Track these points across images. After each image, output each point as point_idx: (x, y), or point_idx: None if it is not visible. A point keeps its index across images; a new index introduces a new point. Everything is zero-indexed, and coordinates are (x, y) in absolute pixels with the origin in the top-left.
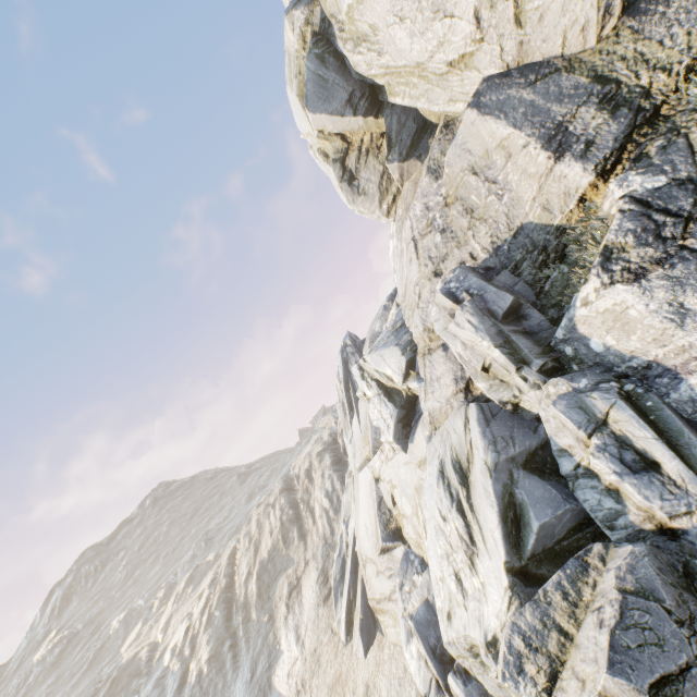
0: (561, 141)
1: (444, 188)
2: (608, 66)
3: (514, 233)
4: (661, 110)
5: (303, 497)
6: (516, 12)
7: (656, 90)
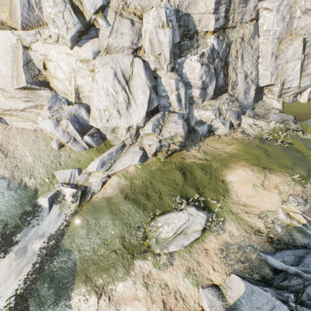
0: (217, 8)
1: None
2: (232, 1)
3: (186, 13)
4: (226, 30)
5: None
6: None
7: (229, 23)
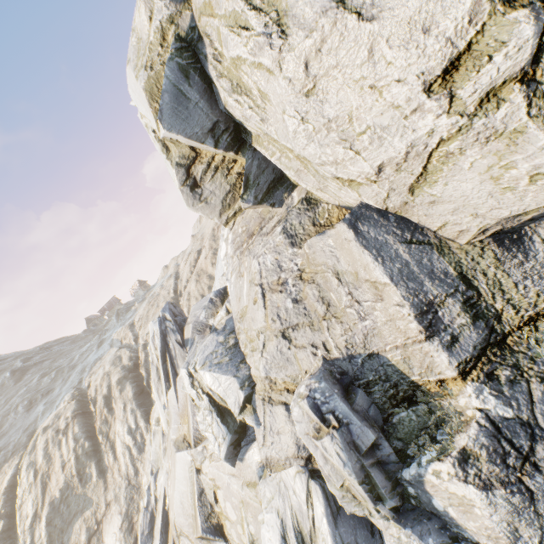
0: (432, 321)
1: (300, 261)
2: (471, 271)
3: (369, 354)
4: (507, 339)
5: (102, 428)
6: (414, 184)
7: (505, 319)
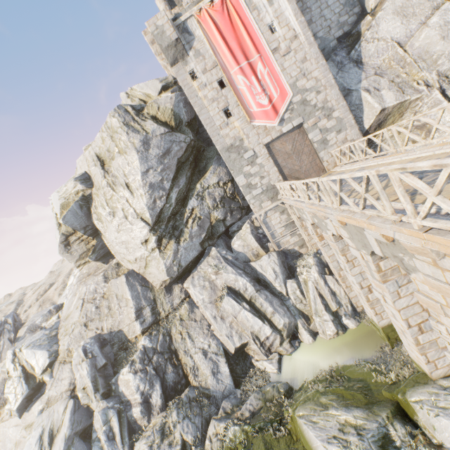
0: (140, 313)
1: (106, 289)
2: (158, 298)
3: (119, 330)
4: (160, 321)
5: None
6: (146, 266)
7: (162, 315)
